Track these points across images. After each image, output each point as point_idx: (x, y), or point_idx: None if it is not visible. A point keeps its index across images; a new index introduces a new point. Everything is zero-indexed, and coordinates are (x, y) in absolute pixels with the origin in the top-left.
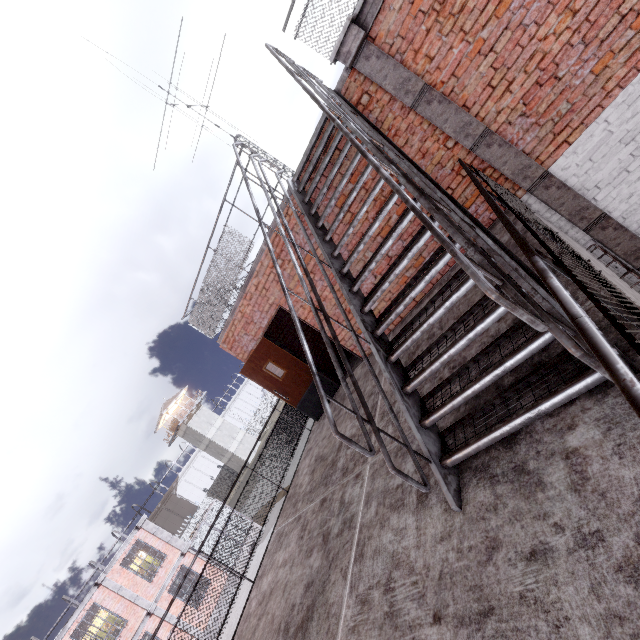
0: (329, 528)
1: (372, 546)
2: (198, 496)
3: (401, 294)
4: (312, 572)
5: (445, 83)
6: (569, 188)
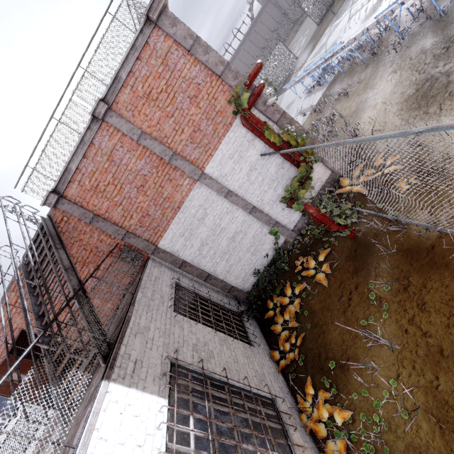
0: None
1: None
2: None
3: None
4: None
5: (104, 214)
6: (167, 252)
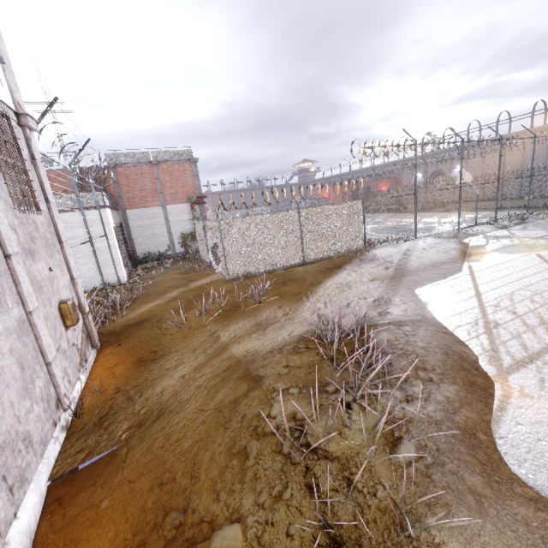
0: None
1: None
2: None
3: None
4: None
5: (121, 184)
6: (127, 215)
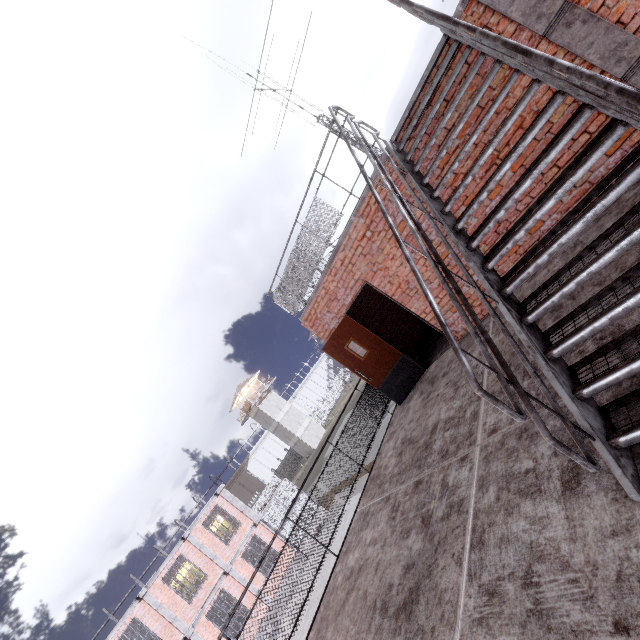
0: (429, 511)
1: (496, 533)
2: (266, 475)
3: (540, 245)
4: (412, 554)
5: None
6: None
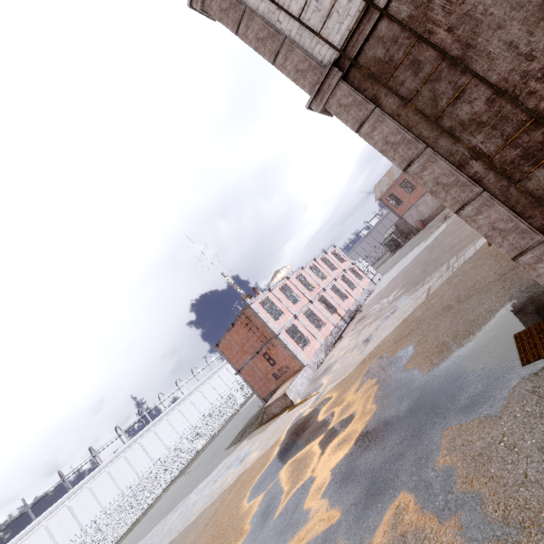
0: None
1: None
2: None
3: None
4: None
5: None
6: None
